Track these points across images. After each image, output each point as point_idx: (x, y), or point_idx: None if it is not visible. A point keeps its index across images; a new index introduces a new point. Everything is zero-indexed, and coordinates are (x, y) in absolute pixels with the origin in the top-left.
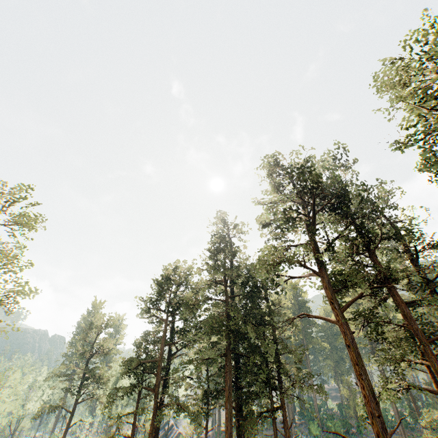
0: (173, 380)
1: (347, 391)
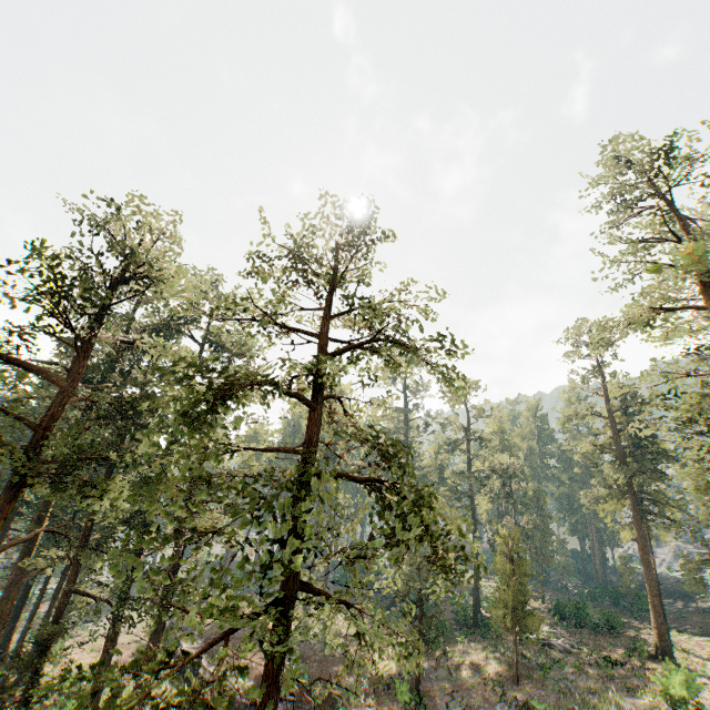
0: None
1: None
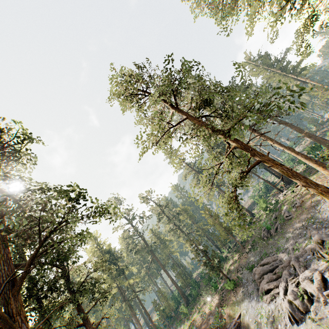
0: None
1: None
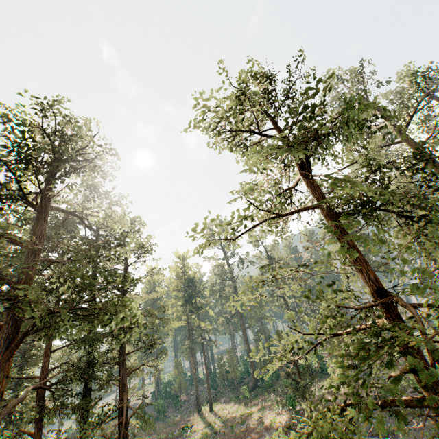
0: None
1: (175, 371)
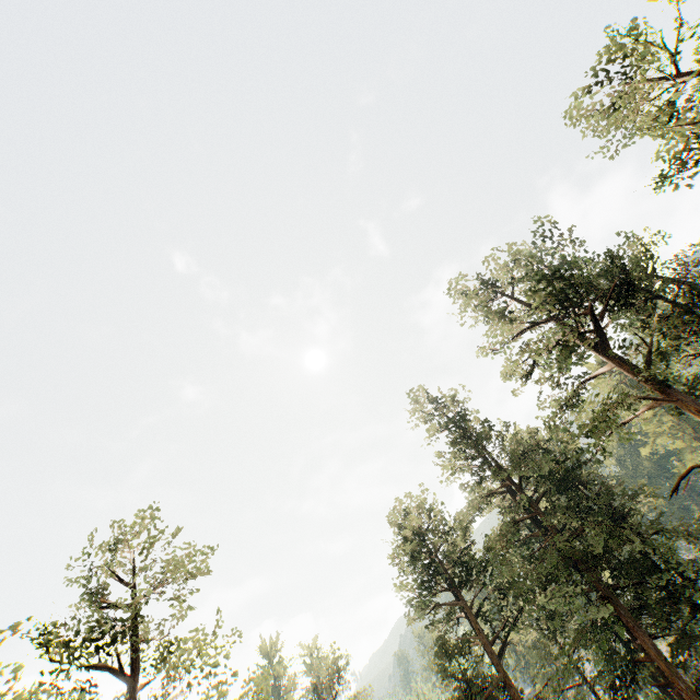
0: (540, 697)
1: None
